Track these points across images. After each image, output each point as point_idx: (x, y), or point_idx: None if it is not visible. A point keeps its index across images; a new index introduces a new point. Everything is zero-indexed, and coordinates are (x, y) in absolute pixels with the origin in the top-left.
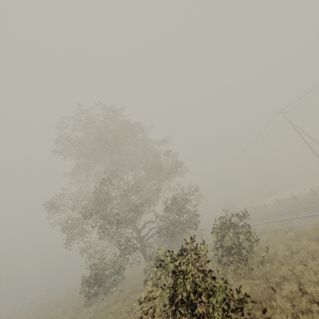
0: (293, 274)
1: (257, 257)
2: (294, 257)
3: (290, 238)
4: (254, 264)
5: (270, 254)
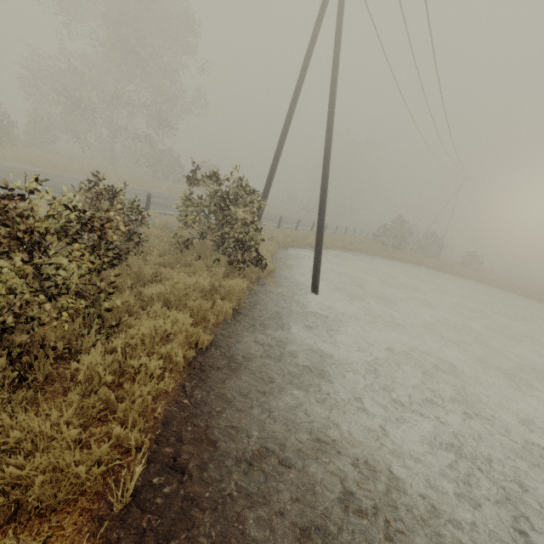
0: None
1: None
2: None
3: None
4: None
5: None
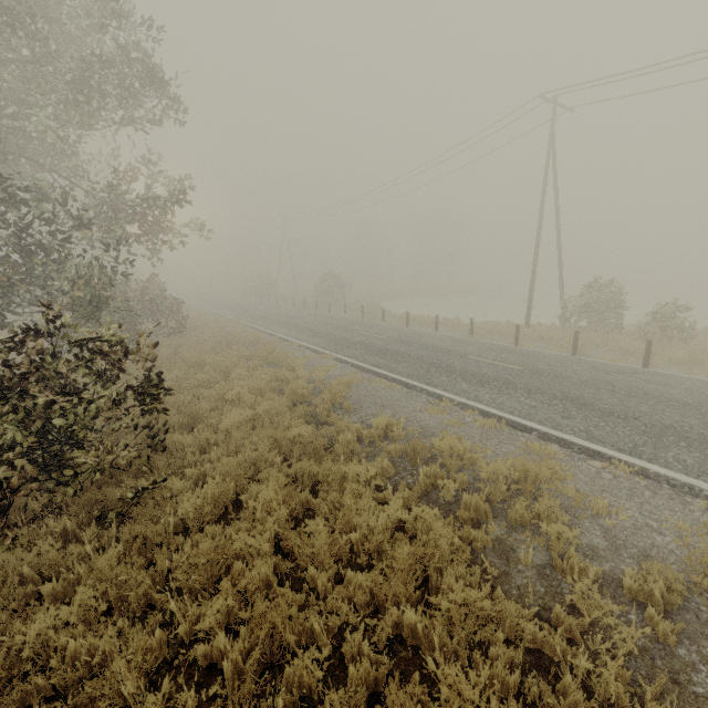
0: (5, 696)
1: (139, 482)
2: (181, 548)
3: (296, 440)
4: (96, 507)
5: (164, 493)
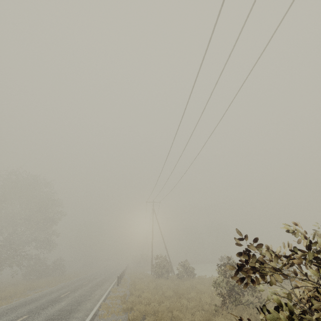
0: None
1: None
2: None
3: None
4: None
5: None
